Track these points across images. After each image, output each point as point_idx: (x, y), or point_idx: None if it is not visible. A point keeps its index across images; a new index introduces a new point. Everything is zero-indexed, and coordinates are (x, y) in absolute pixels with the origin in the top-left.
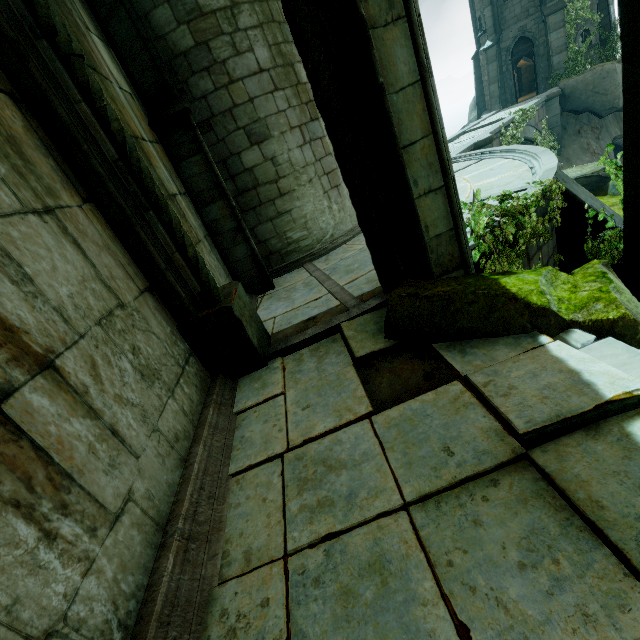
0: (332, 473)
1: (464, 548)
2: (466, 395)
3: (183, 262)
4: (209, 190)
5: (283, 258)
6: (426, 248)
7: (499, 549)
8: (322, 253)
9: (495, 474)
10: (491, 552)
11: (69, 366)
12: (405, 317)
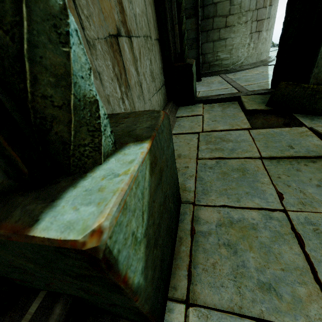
0: (224, 142)
1: (288, 175)
2: (309, 132)
3: (178, 32)
4: (190, 9)
5: (210, 67)
6: (315, 63)
7: (307, 179)
8: (232, 71)
9: (315, 159)
10: (303, 179)
11: (134, 44)
12: (284, 96)
